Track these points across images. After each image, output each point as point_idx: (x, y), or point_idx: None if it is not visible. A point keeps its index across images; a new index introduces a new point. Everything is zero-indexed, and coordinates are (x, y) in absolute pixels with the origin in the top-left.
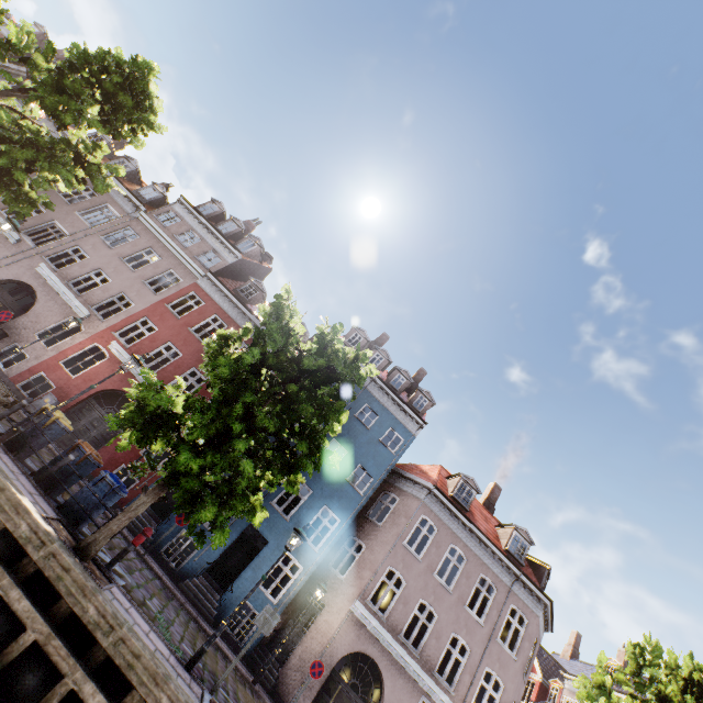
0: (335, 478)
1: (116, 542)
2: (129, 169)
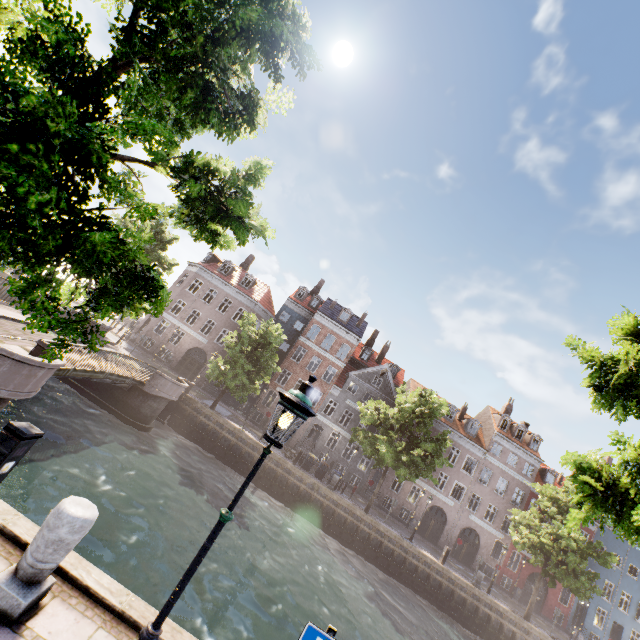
0: (638, 585)
1: None
2: (454, 414)
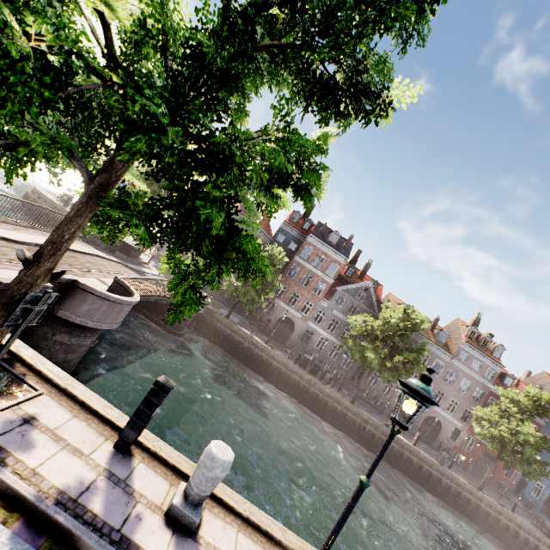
0: None
1: (545, 530)
2: None
